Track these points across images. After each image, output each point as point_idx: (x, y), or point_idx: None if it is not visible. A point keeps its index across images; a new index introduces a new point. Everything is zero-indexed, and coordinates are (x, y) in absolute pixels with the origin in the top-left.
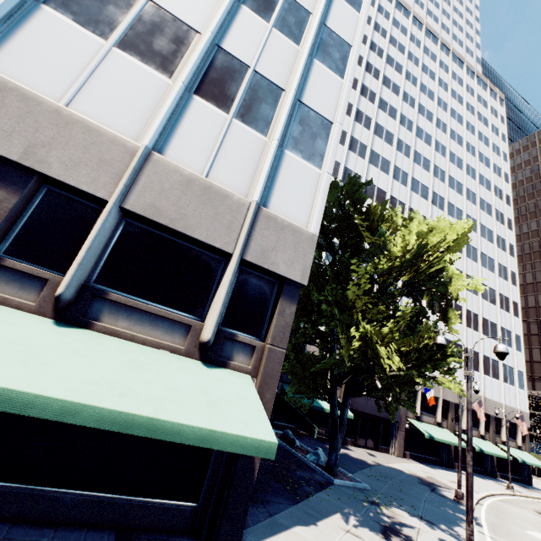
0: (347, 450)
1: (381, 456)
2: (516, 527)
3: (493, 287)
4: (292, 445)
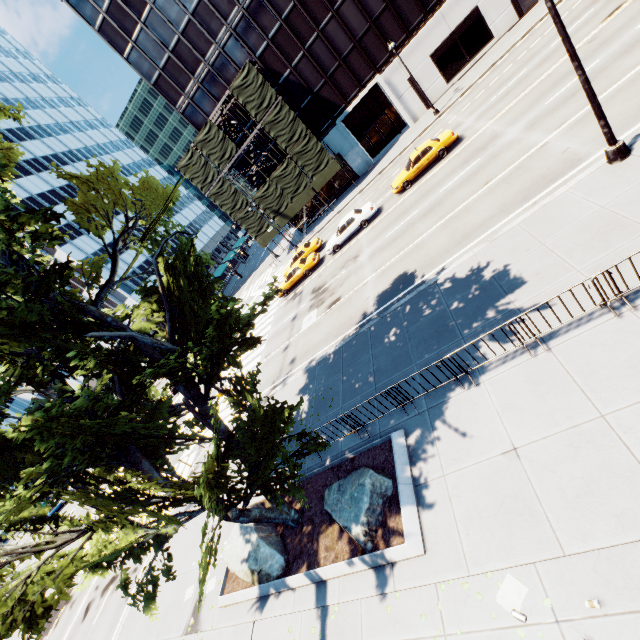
0: None
1: None
2: None
3: None
4: None
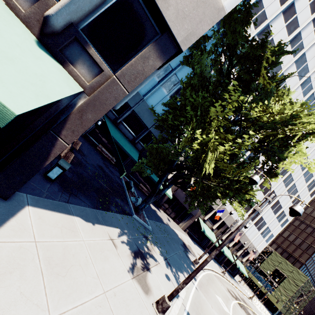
0: (158, 210)
1: (173, 223)
2: (212, 290)
3: (298, 189)
4: (129, 188)
